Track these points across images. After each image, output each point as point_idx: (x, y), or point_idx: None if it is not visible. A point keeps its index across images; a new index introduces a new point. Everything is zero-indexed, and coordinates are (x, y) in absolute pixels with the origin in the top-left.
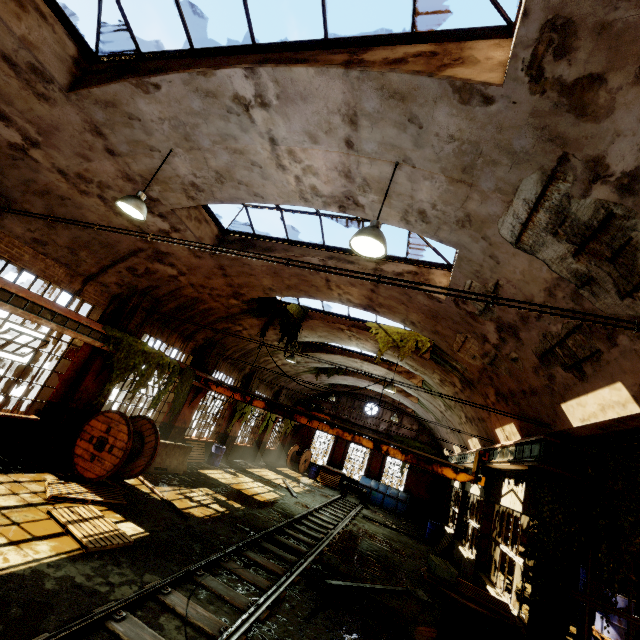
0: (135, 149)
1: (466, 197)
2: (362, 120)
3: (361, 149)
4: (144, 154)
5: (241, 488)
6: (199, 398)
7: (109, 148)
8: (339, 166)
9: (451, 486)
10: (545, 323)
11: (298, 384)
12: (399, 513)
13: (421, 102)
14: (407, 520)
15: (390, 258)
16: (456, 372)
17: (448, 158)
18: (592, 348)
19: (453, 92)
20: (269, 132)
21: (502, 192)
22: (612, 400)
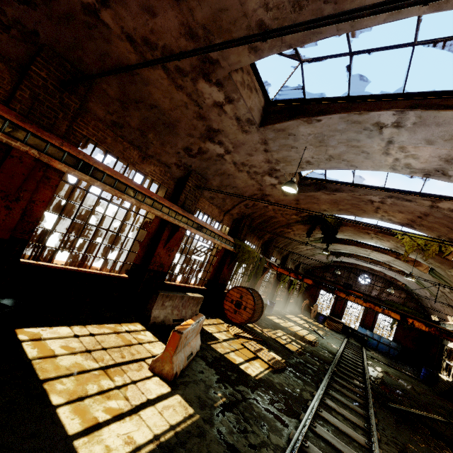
0: (281, 148)
1: None
2: None
3: None
4: (285, 150)
5: (294, 330)
6: (265, 274)
7: (266, 149)
8: (443, 156)
9: (442, 345)
10: None
11: (310, 260)
12: (391, 356)
13: None
14: (398, 362)
15: (445, 198)
16: None
17: None
18: None
19: None
20: (390, 138)
21: None
22: None
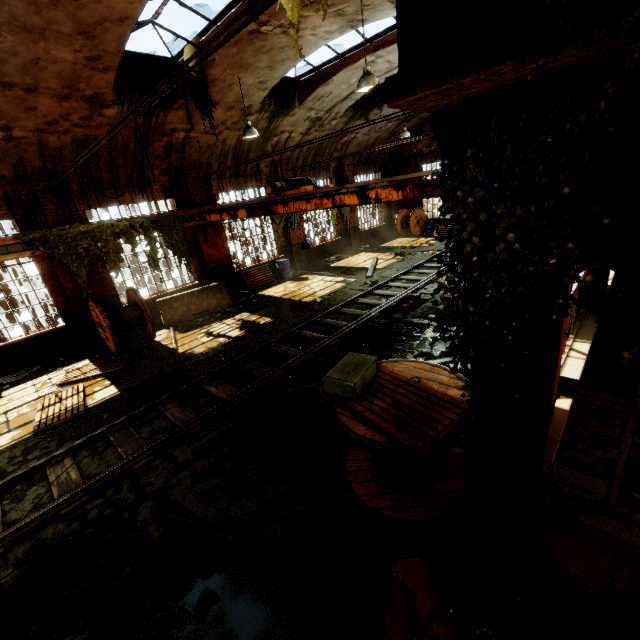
0: None
1: None
2: None
3: None
4: None
5: (295, 295)
6: (212, 234)
7: None
8: None
9: None
10: None
11: (360, 142)
12: None
13: None
14: None
15: None
16: None
17: None
18: None
19: None
20: None
21: None
22: None
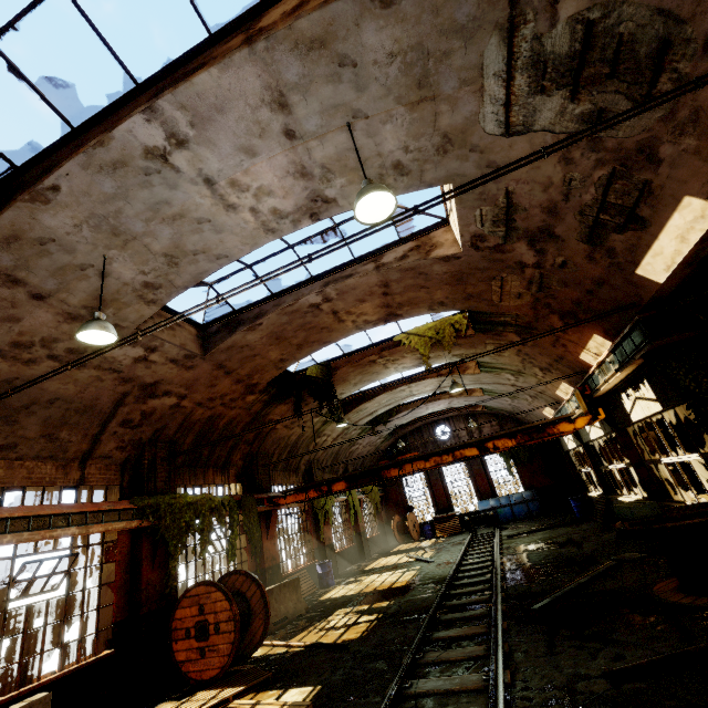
0: (64, 278)
1: (434, 116)
2: (291, 97)
3: (304, 132)
4: (77, 279)
5: (374, 588)
6: (273, 523)
7: (34, 293)
8: (290, 168)
9: (566, 452)
10: (576, 198)
11: (359, 453)
12: (536, 514)
13: (343, 35)
14: (548, 515)
15: (384, 249)
16: (508, 327)
17: (397, 82)
18: (638, 185)
19: (371, 1)
20: (200, 173)
21: (468, 83)
22: (687, 222)
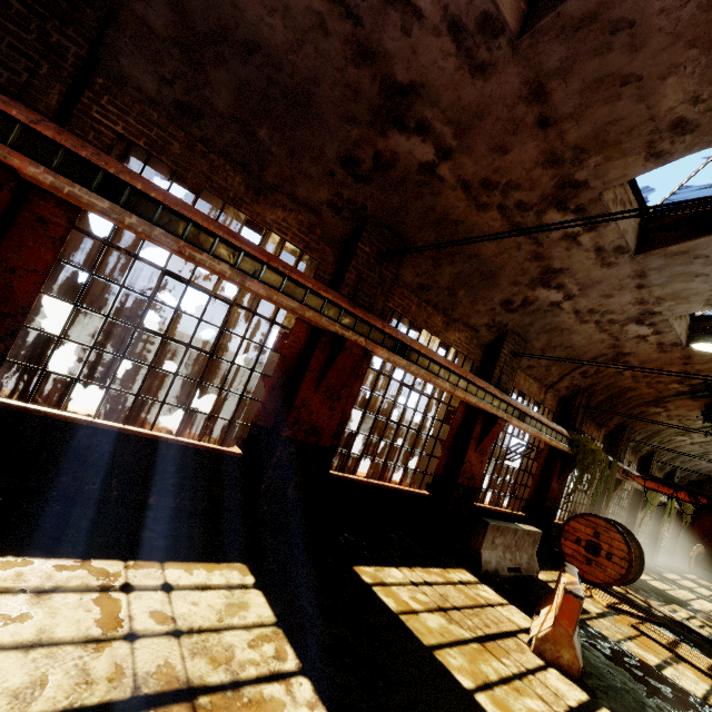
0: (673, 279)
1: None
2: None
3: None
4: (681, 281)
5: (704, 609)
6: (616, 490)
7: (640, 284)
8: None
9: None
10: None
11: (697, 464)
12: None
13: None
14: None
15: None
16: None
17: None
18: None
19: None
20: None
21: None
22: None
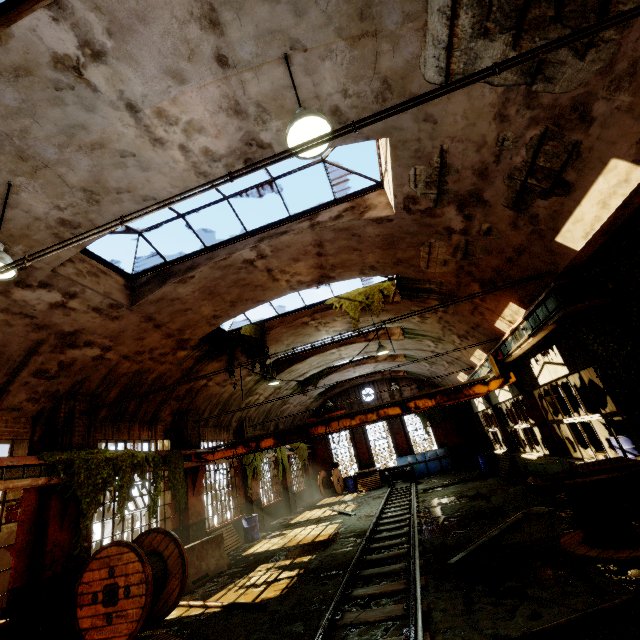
0: None
1: (375, 55)
2: (223, 13)
3: (238, 60)
4: None
5: (297, 541)
6: (200, 479)
7: None
8: (223, 103)
9: (476, 414)
10: (506, 161)
11: (290, 412)
12: (448, 469)
13: None
14: (458, 471)
15: (320, 208)
16: (432, 295)
17: (339, 10)
18: (567, 147)
19: None
20: (121, 96)
21: (412, 18)
22: (611, 186)
